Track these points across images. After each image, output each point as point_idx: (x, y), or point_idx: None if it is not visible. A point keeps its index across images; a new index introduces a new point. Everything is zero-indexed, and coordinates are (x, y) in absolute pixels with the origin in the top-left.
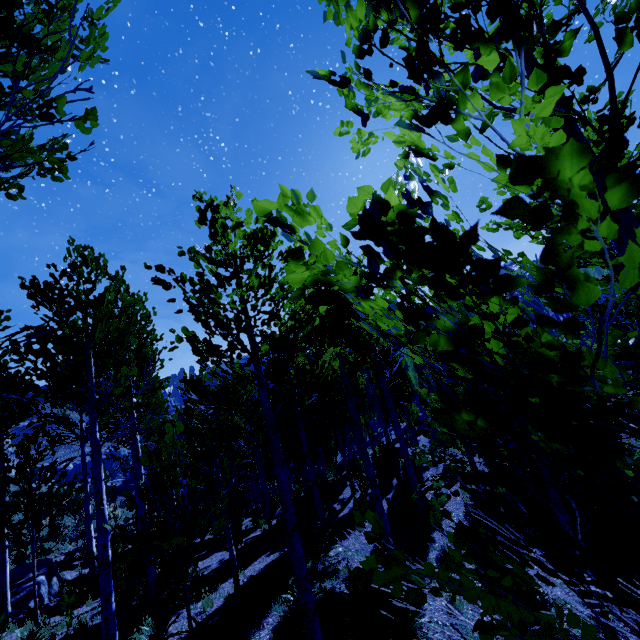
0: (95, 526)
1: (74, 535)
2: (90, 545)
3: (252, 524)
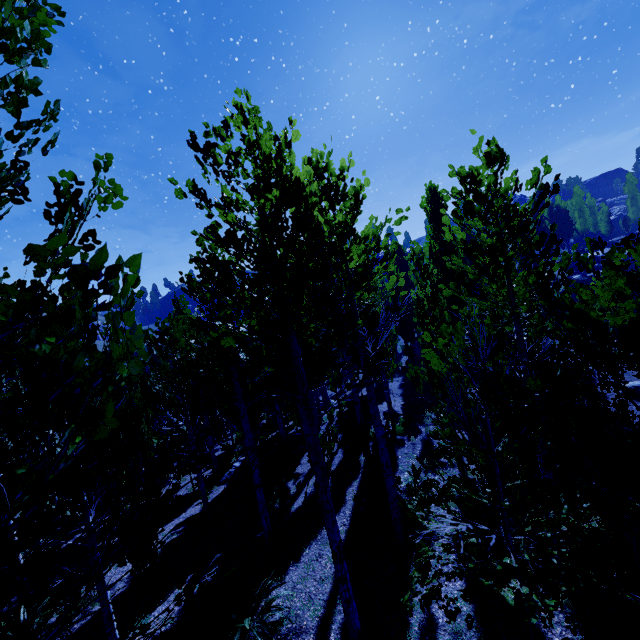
0: None
1: None
2: None
3: (196, 487)
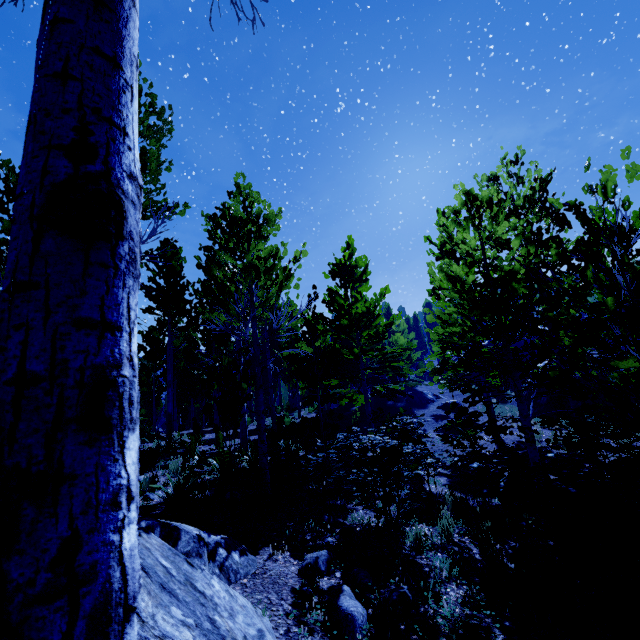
0: None
1: None
2: None
3: None
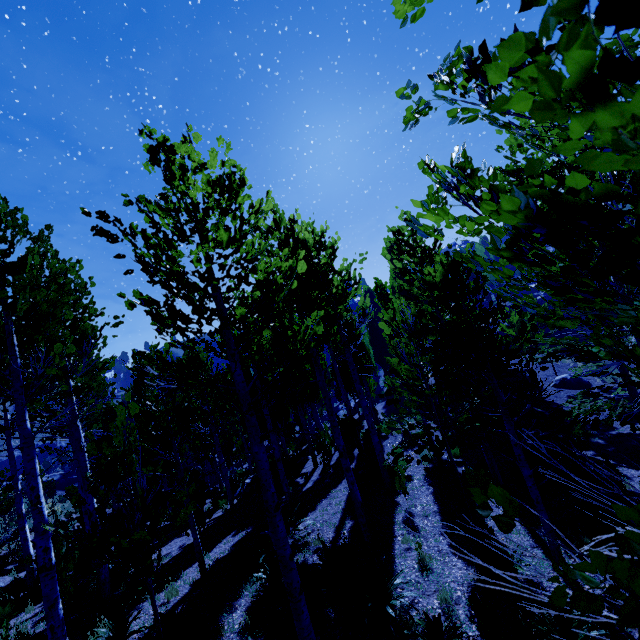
0: (30, 525)
1: (5, 538)
2: (26, 547)
3: (211, 506)
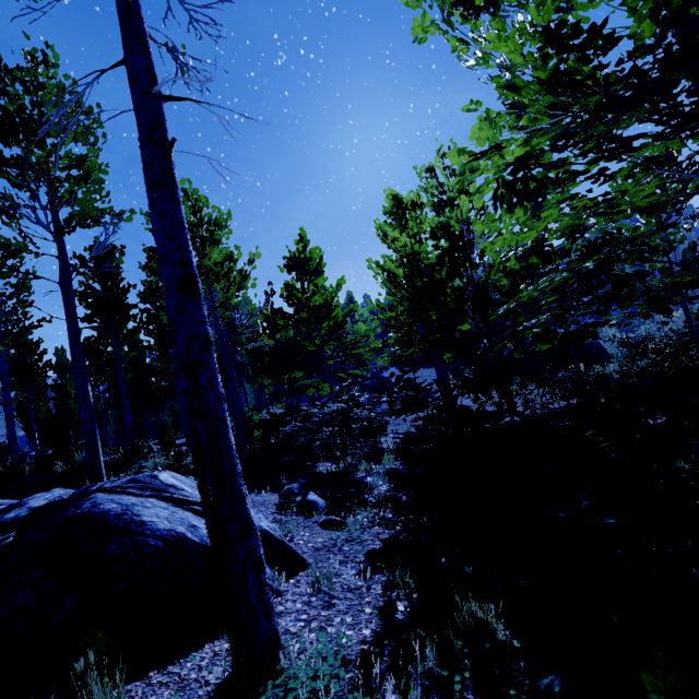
0: None
1: None
2: None
3: None
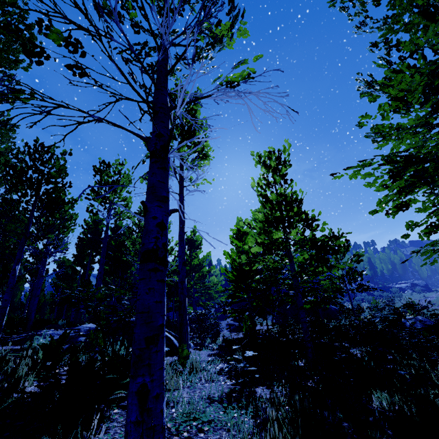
0: None
1: None
2: None
3: None
